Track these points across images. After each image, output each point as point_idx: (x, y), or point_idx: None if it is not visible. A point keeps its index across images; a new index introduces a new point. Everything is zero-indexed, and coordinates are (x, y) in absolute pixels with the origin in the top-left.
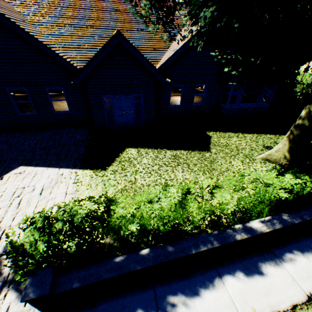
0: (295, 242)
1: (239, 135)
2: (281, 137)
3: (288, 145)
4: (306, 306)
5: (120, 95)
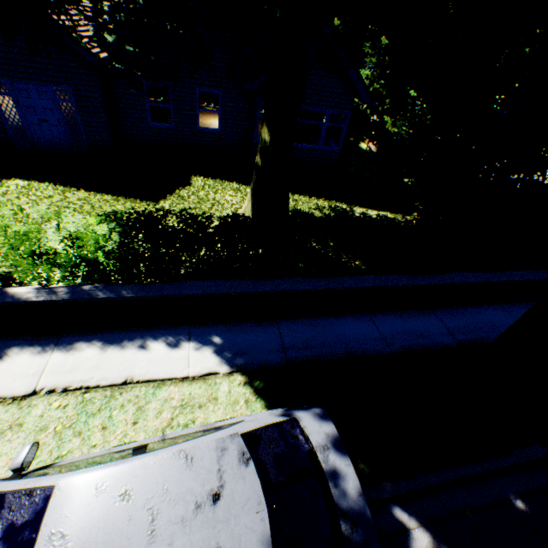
0: (116, 331)
1: (244, 189)
2: (315, 202)
3: (251, 201)
4: (14, 401)
5: (22, 82)
